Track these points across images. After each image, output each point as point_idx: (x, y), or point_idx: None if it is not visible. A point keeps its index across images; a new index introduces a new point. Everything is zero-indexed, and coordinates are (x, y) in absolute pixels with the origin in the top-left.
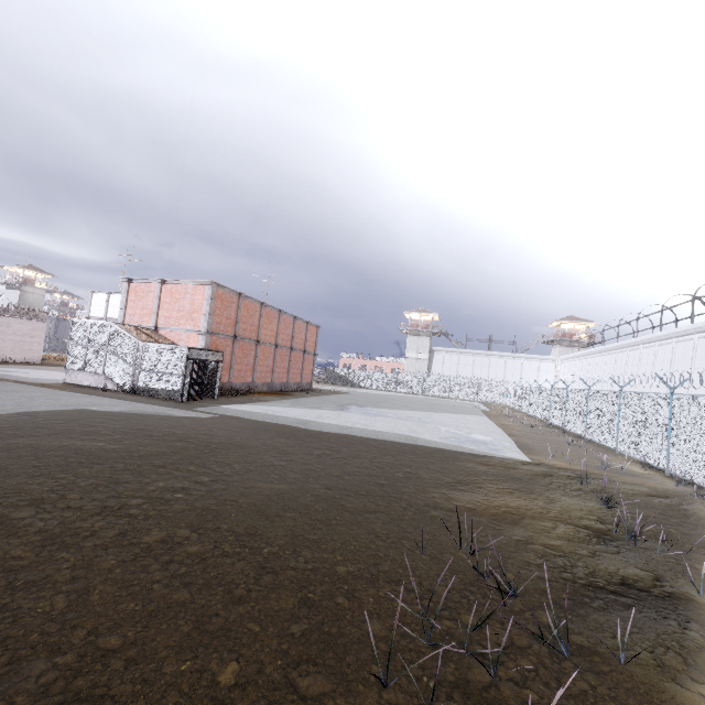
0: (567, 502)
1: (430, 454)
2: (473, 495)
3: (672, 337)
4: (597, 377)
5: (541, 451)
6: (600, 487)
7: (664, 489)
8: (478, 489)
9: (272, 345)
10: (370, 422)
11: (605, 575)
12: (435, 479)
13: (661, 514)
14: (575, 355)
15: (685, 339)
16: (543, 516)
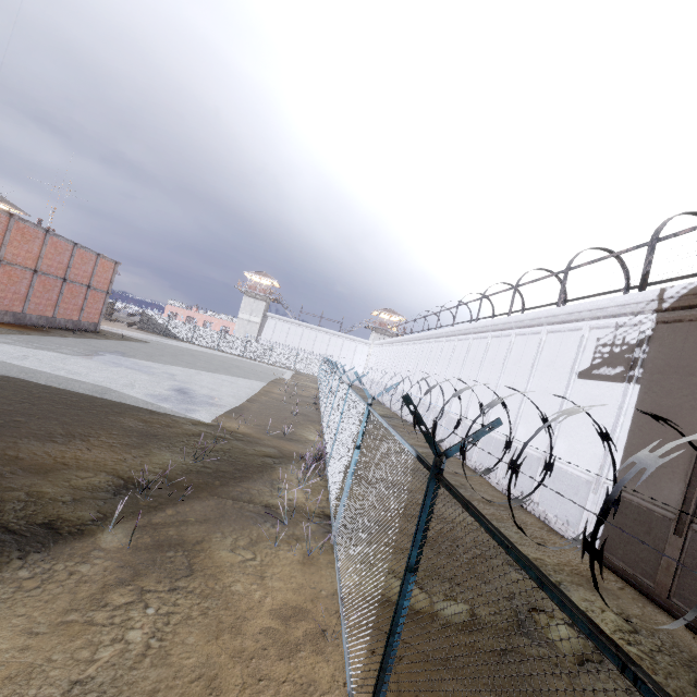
0: (161, 457)
1: (95, 407)
2: (56, 446)
3: (425, 338)
4: (387, 363)
5: (246, 415)
6: (231, 447)
7: (291, 452)
8: (78, 442)
9: (28, 269)
10: (90, 371)
11: (40, 517)
12: (40, 430)
13: (238, 470)
14: (381, 342)
15: (430, 342)
16: (101, 467)
